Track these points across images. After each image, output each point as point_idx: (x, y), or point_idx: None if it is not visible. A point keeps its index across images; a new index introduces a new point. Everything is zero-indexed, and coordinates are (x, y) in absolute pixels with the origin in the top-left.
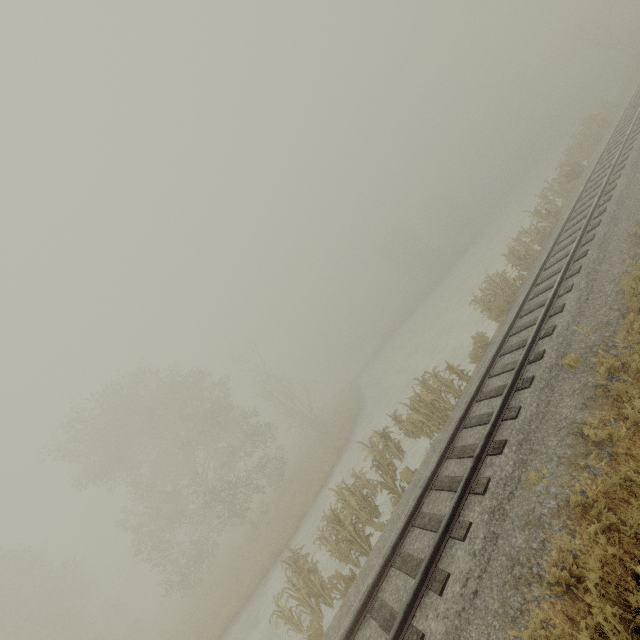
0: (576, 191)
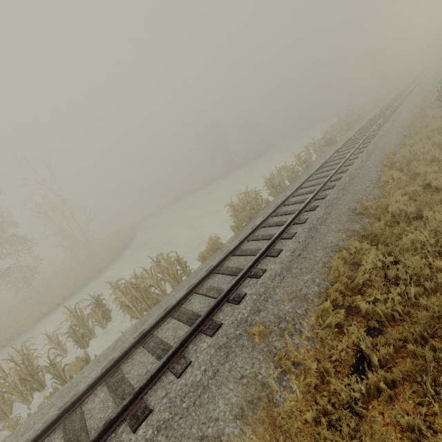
0: (327, 154)
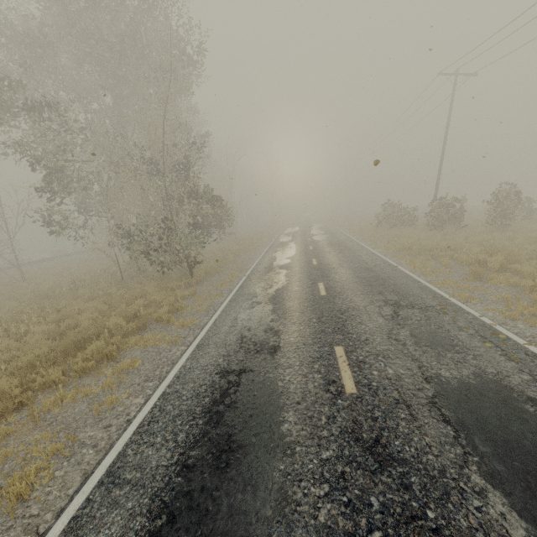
0: None
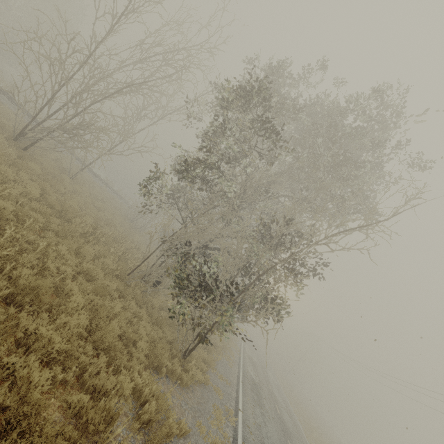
0: None
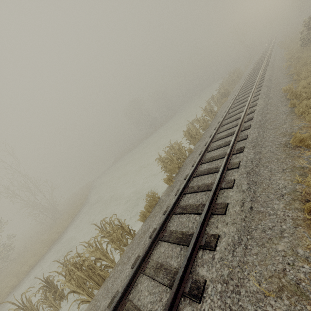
0: (226, 104)
